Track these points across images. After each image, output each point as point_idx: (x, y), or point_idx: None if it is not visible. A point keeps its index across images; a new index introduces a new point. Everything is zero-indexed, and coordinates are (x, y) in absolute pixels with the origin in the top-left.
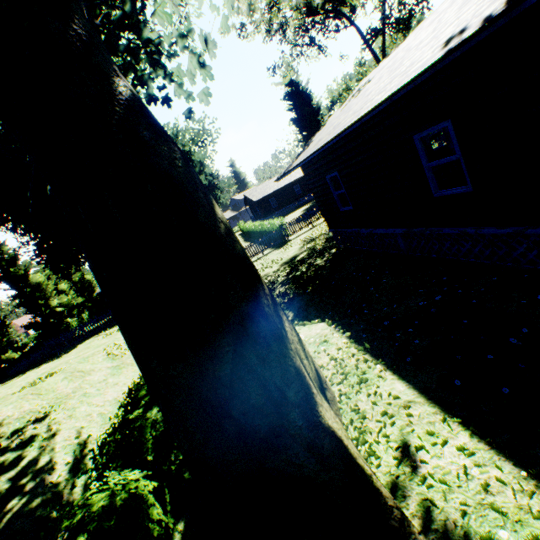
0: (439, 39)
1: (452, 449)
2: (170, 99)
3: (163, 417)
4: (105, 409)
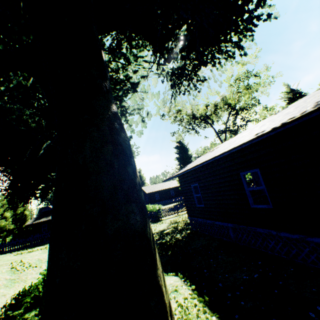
0: (252, 134)
1: None
2: None
3: None
4: None
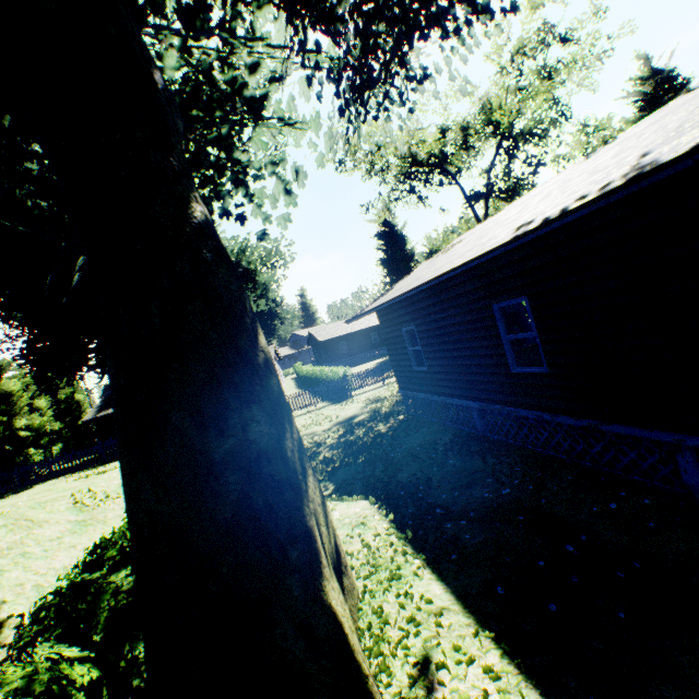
0: (516, 222)
1: (478, 670)
2: (246, 217)
3: (130, 584)
4: (45, 580)
